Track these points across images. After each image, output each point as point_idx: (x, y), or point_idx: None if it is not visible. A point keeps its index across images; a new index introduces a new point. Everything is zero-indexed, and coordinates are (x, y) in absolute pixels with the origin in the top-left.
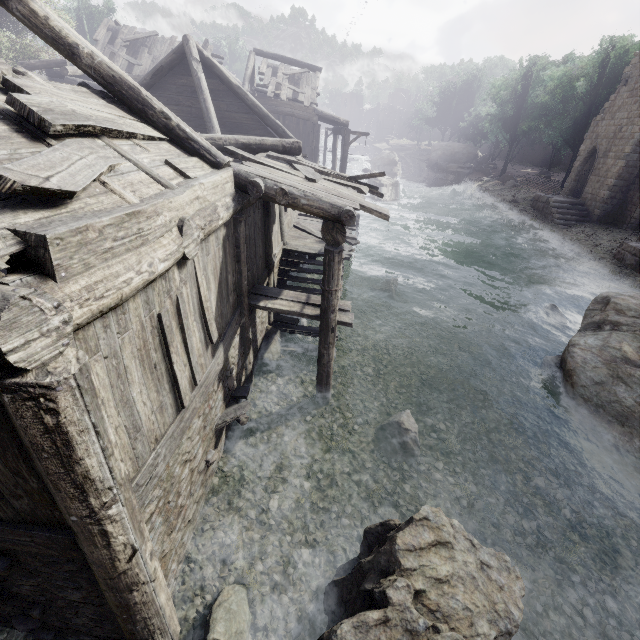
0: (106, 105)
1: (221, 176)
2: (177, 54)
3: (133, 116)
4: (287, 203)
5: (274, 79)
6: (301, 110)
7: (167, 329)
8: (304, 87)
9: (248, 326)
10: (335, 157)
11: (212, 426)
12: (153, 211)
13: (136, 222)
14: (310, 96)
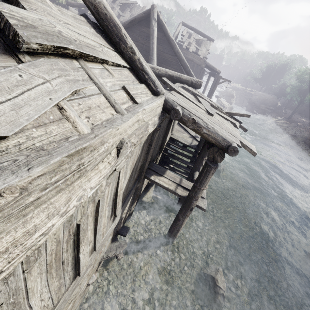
0: (94, 33)
1: (157, 102)
2: (145, 14)
3: (110, 45)
4: (193, 128)
5: (188, 39)
6: (197, 59)
7: (82, 231)
8: (202, 47)
9: (140, 188)
10: (206, 87)
11: (98, 260)
12: (99, 142)
13: (78, 159)
14: (204, 53)
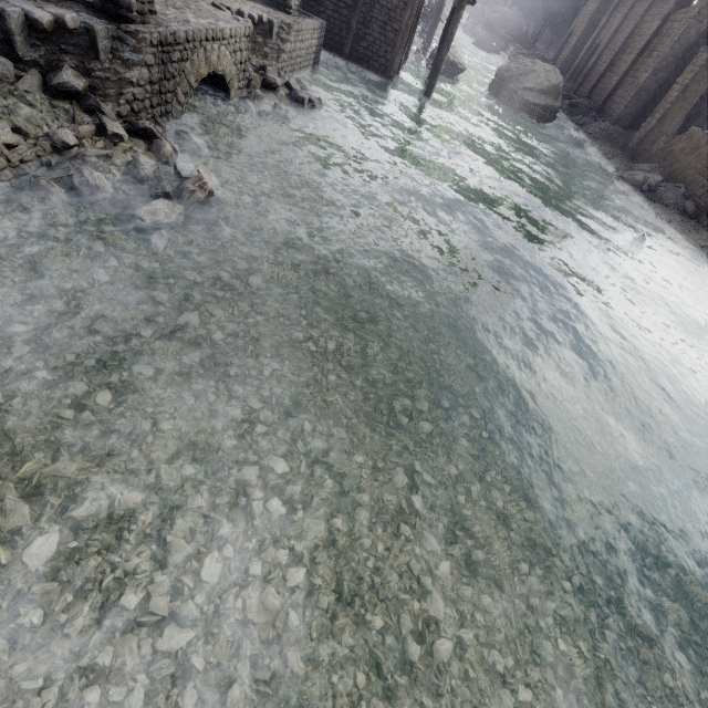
0: None
1: None
2: None
3: None
4: None
5: None
6: None
7: None
8: None
9: None
10: None
11: None
12: None
13: None
14: None
